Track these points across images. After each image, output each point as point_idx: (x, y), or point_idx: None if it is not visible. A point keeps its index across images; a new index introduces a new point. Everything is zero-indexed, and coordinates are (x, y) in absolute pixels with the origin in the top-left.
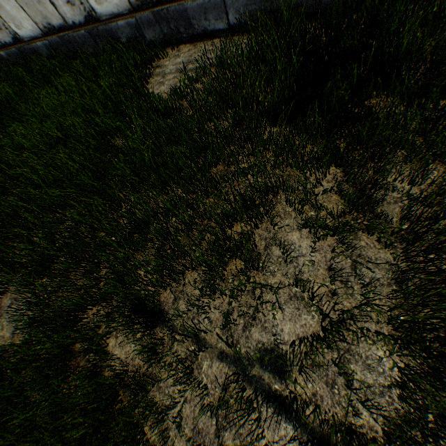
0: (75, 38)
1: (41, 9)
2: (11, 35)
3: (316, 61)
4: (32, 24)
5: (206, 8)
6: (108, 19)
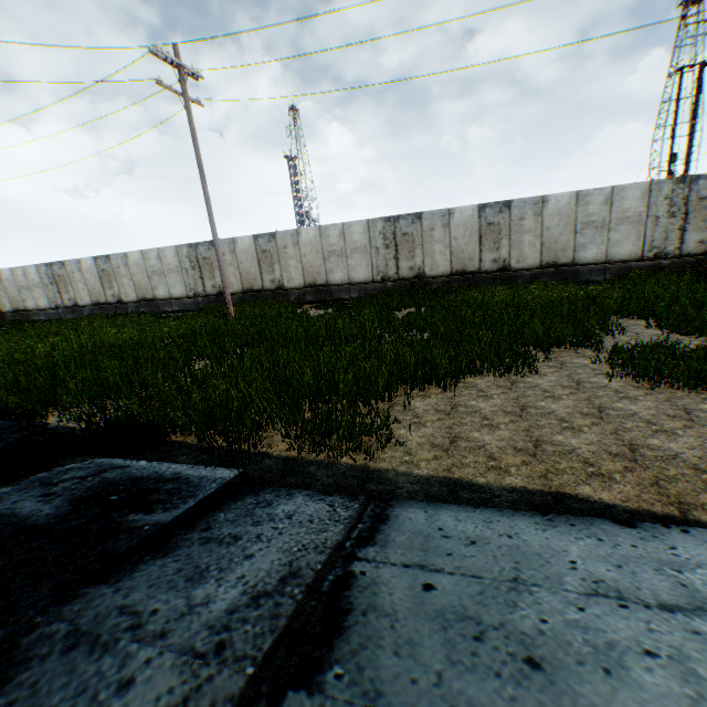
0: (478, 278)
1: (466, 262)
2: (416, 274)
3: (698, 274)
4: (447, 269)
5: (592, 270)
6: (516, 270)
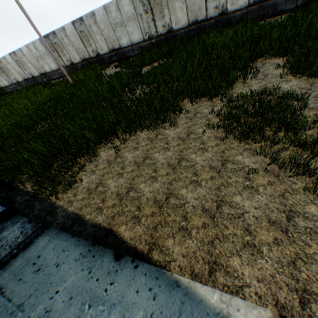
0: (206, 25)
1: (197, 13)
2: (167, 30)
3: None
4: (185, 22)
5: (287, 0)
6: (231, 13)
